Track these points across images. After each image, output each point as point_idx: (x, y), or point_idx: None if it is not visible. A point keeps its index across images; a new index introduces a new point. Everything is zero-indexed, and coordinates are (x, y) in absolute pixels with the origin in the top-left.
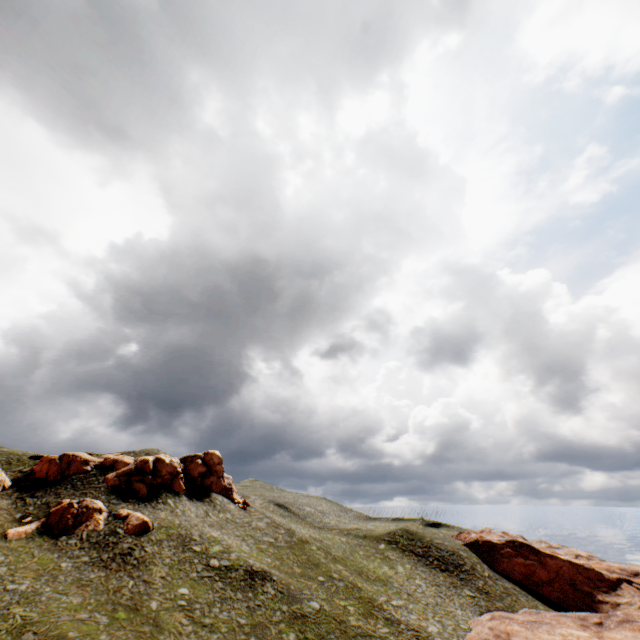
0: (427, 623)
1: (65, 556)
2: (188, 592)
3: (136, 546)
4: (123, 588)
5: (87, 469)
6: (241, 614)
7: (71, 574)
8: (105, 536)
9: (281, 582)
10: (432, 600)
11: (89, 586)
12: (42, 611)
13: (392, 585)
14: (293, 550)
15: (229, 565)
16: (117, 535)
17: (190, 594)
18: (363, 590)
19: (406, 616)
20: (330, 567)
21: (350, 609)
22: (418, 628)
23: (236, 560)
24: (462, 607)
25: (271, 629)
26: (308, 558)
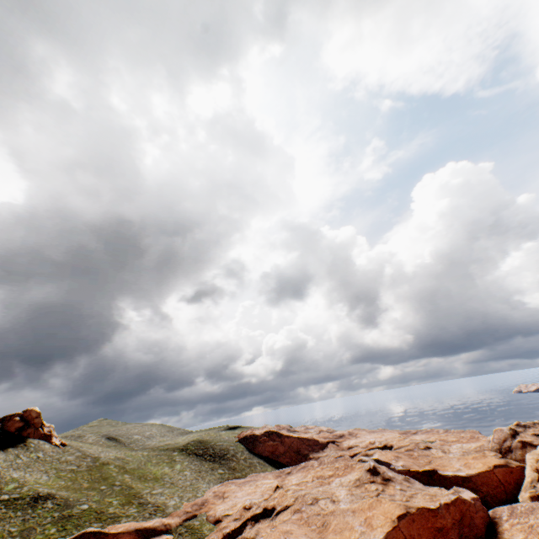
0: (170, 499)
1: None
2: None
3: None
4: None
5: None
6: (14, 527)
7: None
8: None
9: (62, 497)
10: (189, 483)
11: None
12: None
13: (163, 480)
14: (91, 472)
15: (18, 495)
16: None
17: None
18: (134, 488)
19: (157, 498)
20: (117, 478)
21: (114, 503)
22: (161, 503)
23: (27, 490)
24: (209, 483)
25: (37, 531)
26: (101, 475)
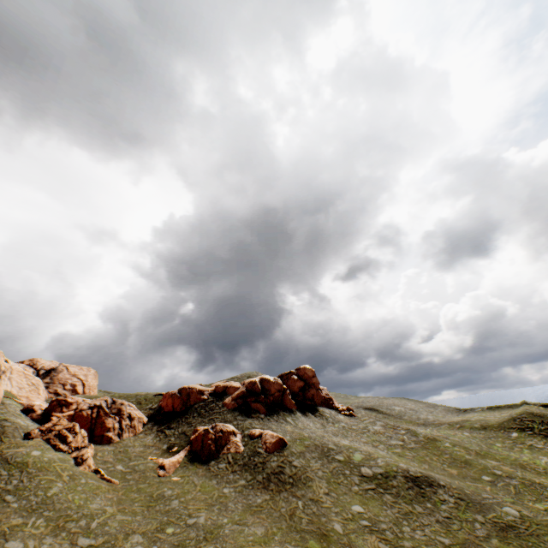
0: None
1: (222, 481)
2: (362, 509)
3: (283, 464)
4: (295, 511)
5: (204, 398)
6: (437, 531)
7: (238, 500)
8: (249, 457)
9: (452, 487)
10: None
11: (262, 512)
12: (233, 547)
13: None
14: (429, 450)
15: (383, 474)
16: (260, 455)
17: (366, 511)
18: (547, 487)
19: None
20: (483, 464)
21: None
22: None
23: (387, 467)
24: None
25: (485, 547)
26: (451, 457)
